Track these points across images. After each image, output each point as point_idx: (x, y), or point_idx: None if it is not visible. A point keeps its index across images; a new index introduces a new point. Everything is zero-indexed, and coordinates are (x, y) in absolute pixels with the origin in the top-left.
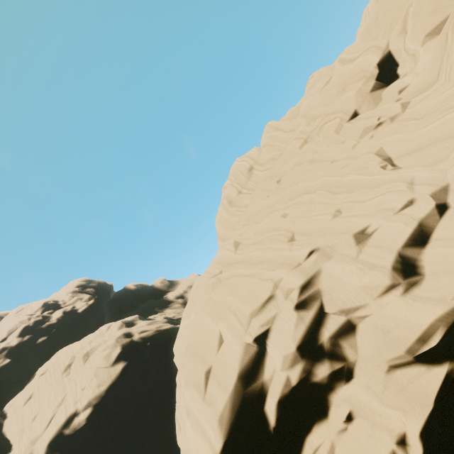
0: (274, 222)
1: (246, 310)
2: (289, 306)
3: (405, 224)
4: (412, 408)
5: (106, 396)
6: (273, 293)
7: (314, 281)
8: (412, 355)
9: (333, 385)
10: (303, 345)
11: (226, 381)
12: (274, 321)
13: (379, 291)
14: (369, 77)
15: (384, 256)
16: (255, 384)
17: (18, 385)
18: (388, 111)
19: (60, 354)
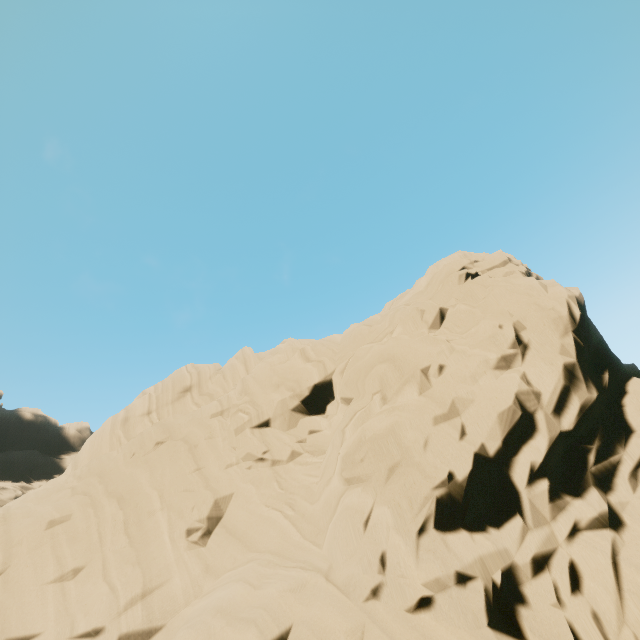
0: (30, 527)
1: None
2: None
3: None
4: None
5: None
6: None
7: None
8: None
9: None
10: None
11: None
12: None
13: None
14: (297, 395)
15: None
16: None
17: None
18: (279, 449)
19: None
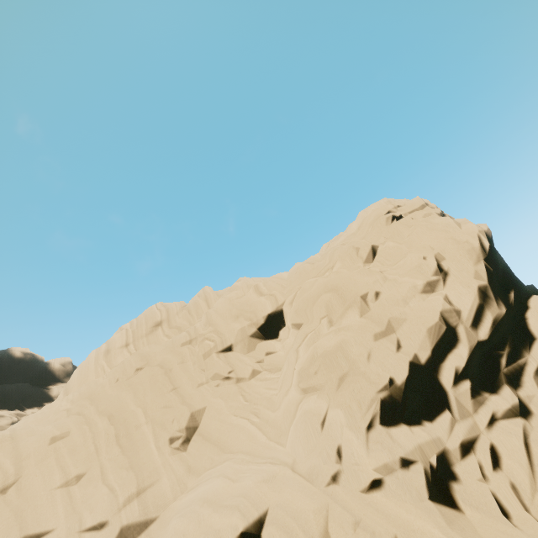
0: (35, 444)
1: None
2: None
3: None
4: None
5: None
6: None
7: None
8: None
9: None
10: None
11: None
12: None
13: None
14: (254, 323)
15: None
16: None
17: None
18: (242, 368)
19: None
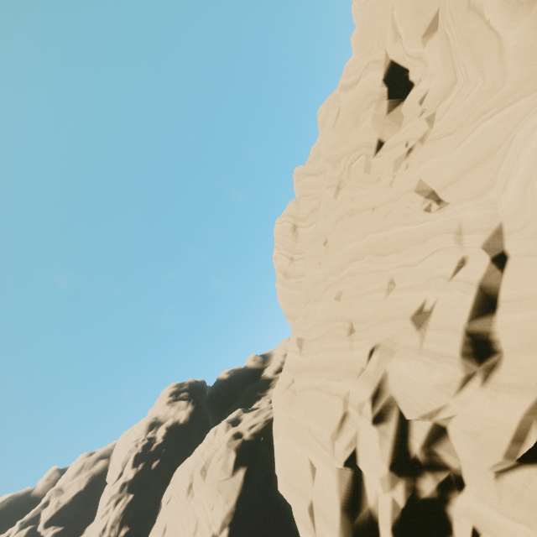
0: (329, 309)
1: (325, 434)
2: (365, 423)
3: (463, 292)
4: (536, 519)
5: (238, 510)
6: (345, 410)
7: (383, 387)
8: (513, 459)
9: (447, 497)
10: (396, 462)
11: (331, 517)
12: (357, 441)
13: (455, 387)
14: (379, 99)
15: (449, 340)
16: (361, 513)
17: (149, 519)
18: (414, 132)
19: (178, 475)
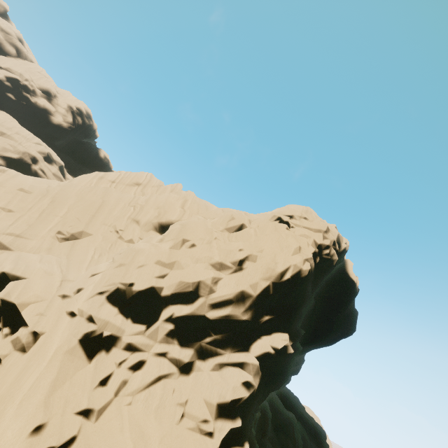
0: (13, 185)
1: None
2: None
3: None
4: None
5: None
6: None
7: None
8: None
9: None
10: None
11: None
12: None
13: None
14: (159, 218)
15: None
16: None
17: None
18: (128, 234)
19: (1, 114)
